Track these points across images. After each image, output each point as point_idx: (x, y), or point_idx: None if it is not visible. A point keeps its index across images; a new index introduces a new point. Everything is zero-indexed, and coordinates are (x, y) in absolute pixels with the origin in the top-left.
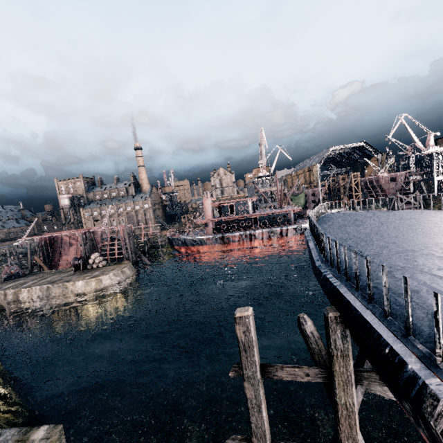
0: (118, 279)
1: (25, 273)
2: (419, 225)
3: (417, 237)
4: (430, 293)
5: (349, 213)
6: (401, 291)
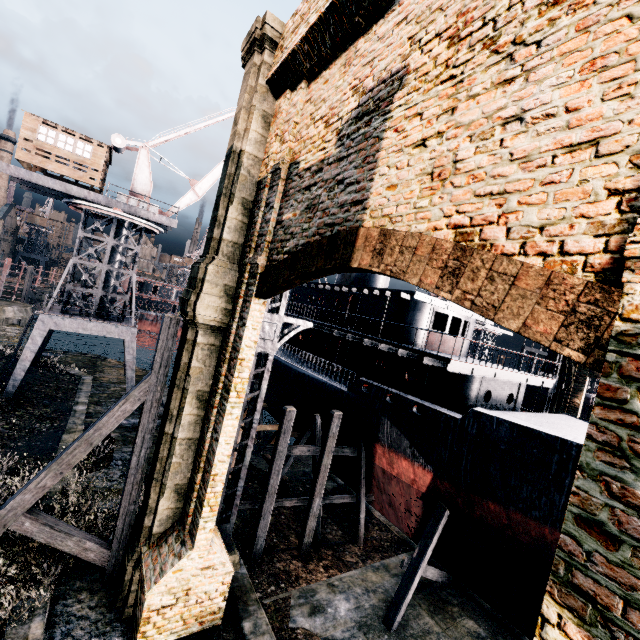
0: (22, 315)
1: None
2: None
3: None
4: None
5: None
6: None
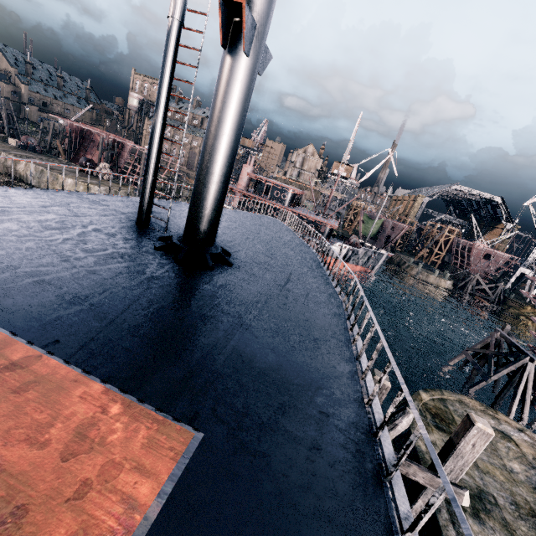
0: None
1: (41, 151)
2: (224, 229)
3: (175, 222)
4: (3, 198)
5: (274, 222)
6: (3, 194)
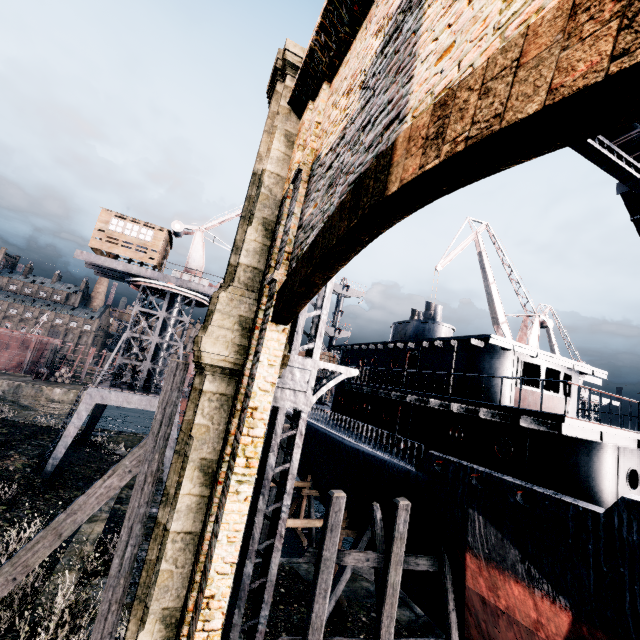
0: None
1: None
2: None
3: None
4: None
5: None
6: None
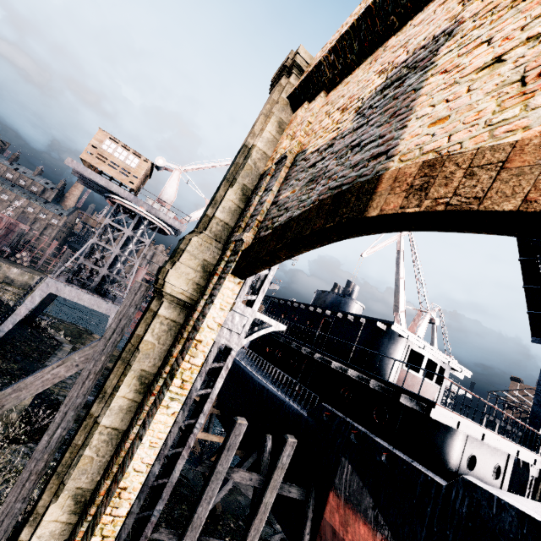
0: None
1: None
2: None
3: None
4: None
5: None
6: None
